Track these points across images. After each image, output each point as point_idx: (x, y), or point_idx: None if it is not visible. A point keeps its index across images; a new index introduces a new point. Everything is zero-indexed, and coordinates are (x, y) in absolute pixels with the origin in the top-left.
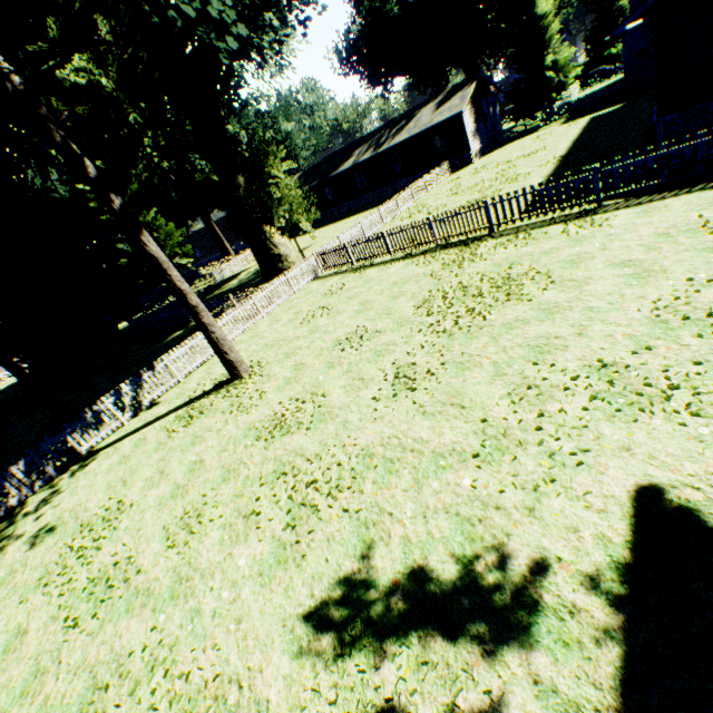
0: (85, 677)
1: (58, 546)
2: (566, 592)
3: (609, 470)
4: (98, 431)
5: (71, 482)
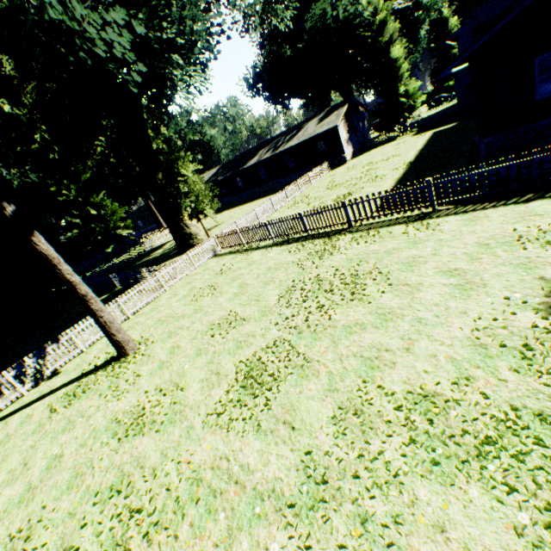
0: None
1: None
2: None
3: None
4: None
5: None
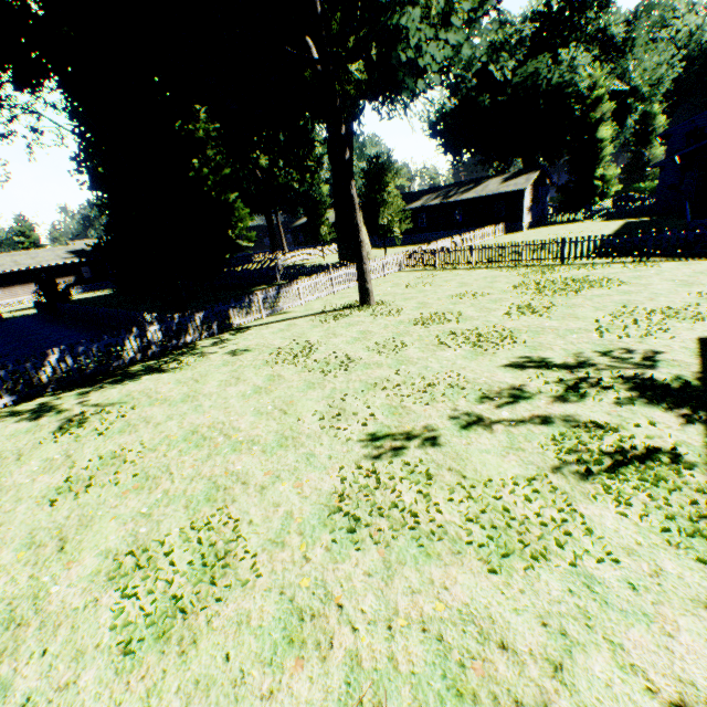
0: (358, 383)
1: (264, 355)
2: (667, 357)
3: (682, 334)
4: (247, 315)
5: (237, 337)
